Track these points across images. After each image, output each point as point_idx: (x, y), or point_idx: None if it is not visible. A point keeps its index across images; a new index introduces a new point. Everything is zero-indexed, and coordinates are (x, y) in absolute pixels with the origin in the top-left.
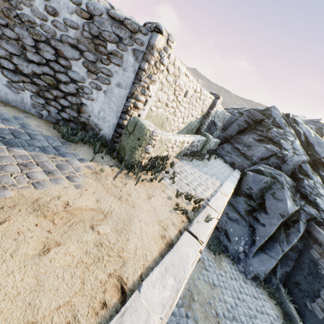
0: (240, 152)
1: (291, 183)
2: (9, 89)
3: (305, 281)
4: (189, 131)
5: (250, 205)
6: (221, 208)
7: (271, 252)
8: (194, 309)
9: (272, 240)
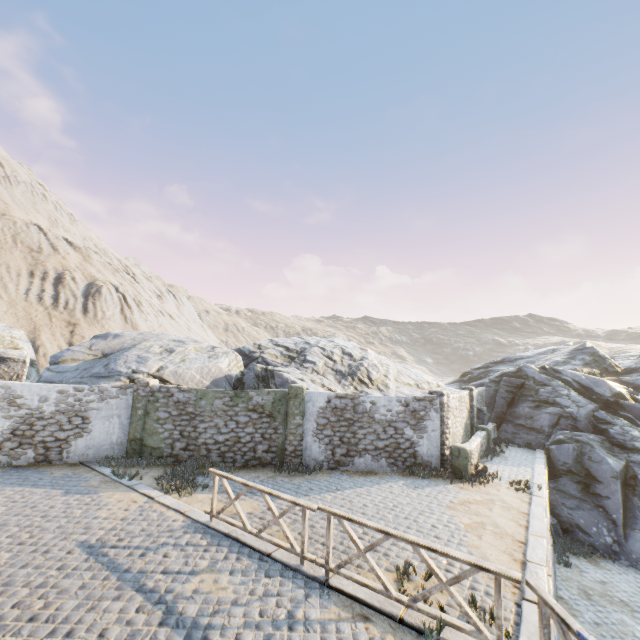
0: (526, 427)
1: (599, 438)
2: (373, 461)
3: None
4: (466, 432)
5: (578, 482)
6: (544, 482)
7: (637, 525)
8: (595, 599)
9: (629, 511)
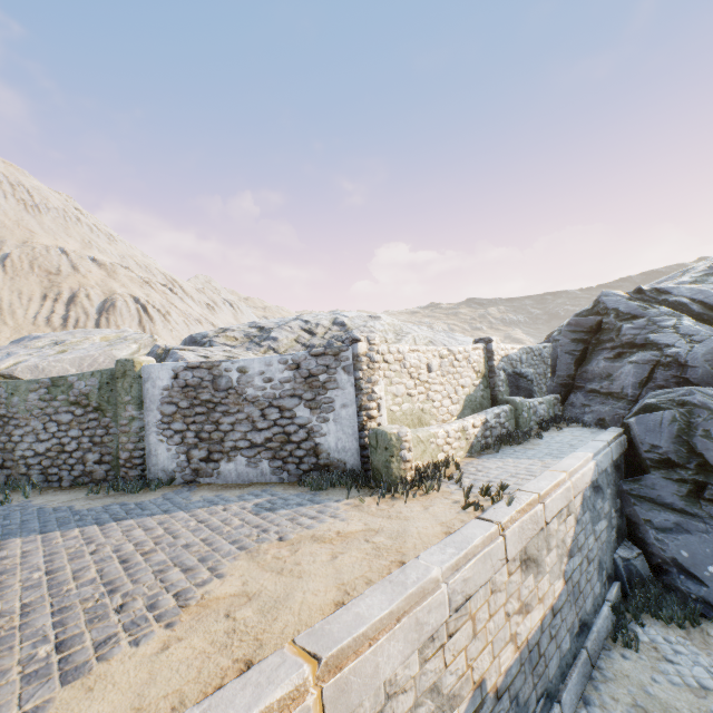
0: (601, 394)
1: None
2: (249, 467)
3: None
4: (476, 410)
5: (682, 480)
6: (546, 487)
7: None
8: None
9: None
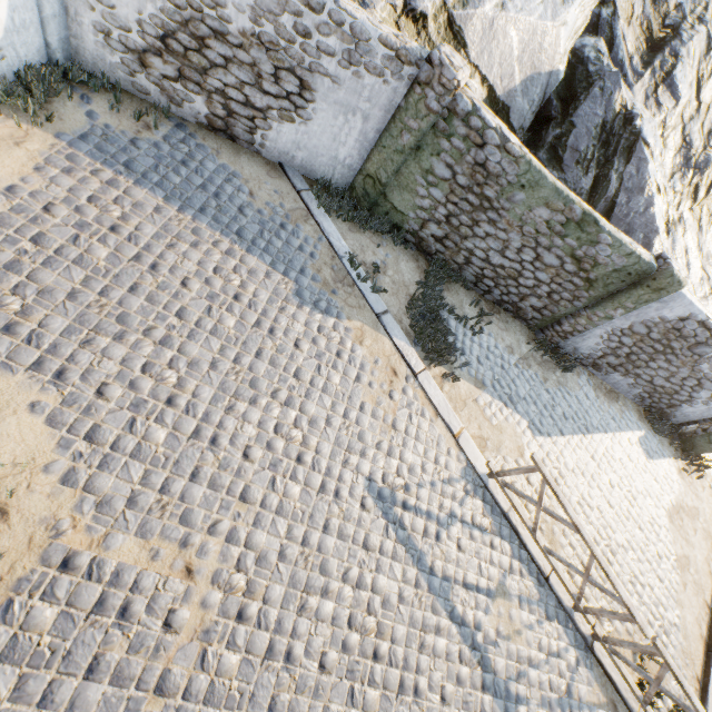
0: None
1: None
2: (627, 385)
3: None
4: None
5: None
6: None
7: None
8: None
9: None
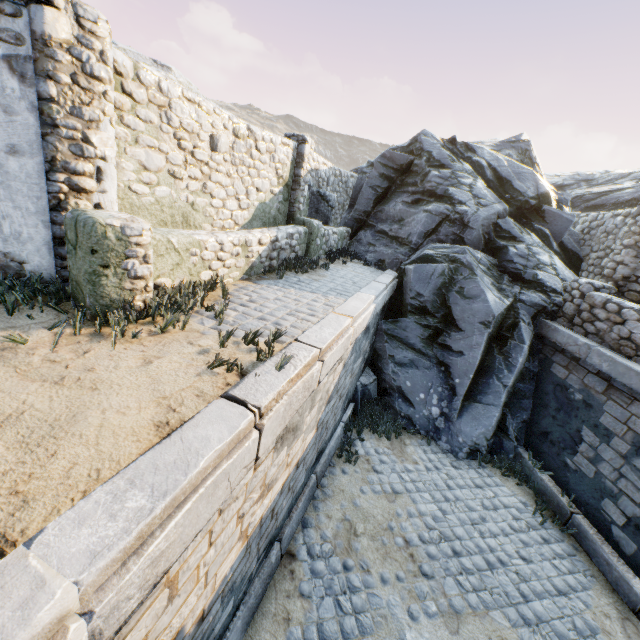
0: (388, 236)
1: (489, 261)
2: None
3: (555, 424)
4: (269, 225)
5: (428, 326)
6: (330, 338)
7: (486, 397)
8: (360, 550)
9: (484, 375)
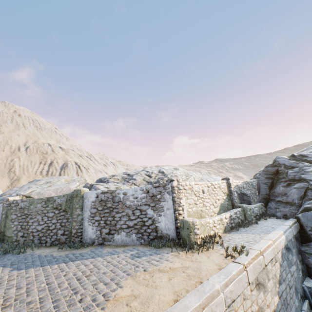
0: (283, 202)
1: None
2: (127, 237)
3: None
4: (225, 210)
5: None
6: (263, 247)
7: None
8: None
9: None
